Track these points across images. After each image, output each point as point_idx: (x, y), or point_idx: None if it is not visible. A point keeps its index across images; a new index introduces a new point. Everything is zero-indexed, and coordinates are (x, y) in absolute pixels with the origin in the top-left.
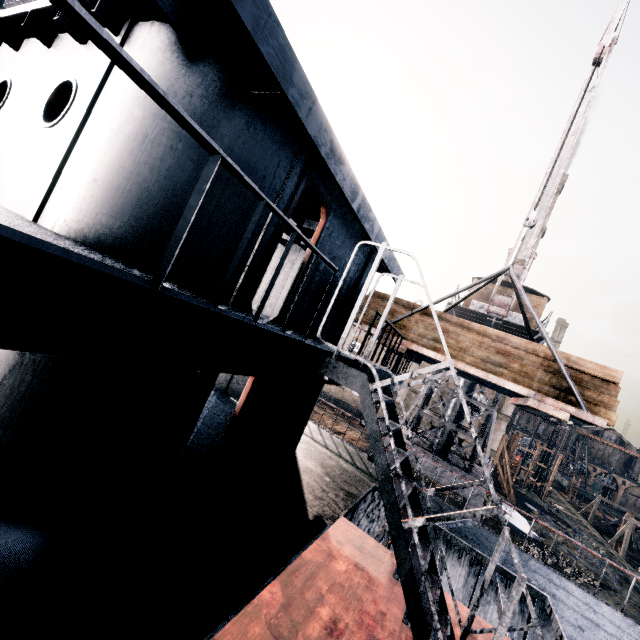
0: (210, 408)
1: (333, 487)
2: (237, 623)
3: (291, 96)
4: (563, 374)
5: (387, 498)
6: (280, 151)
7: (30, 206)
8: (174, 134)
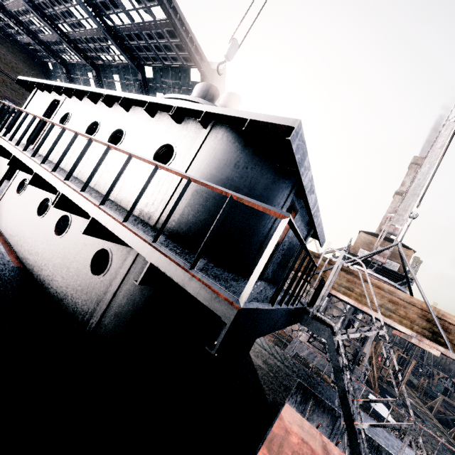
0: None
1: (276, 380)
2: None
3: (301, 171)
4: (435, 323)
5: (345, 408)
6: (284, 191)
7: (151, 217)
8: (236, 188)
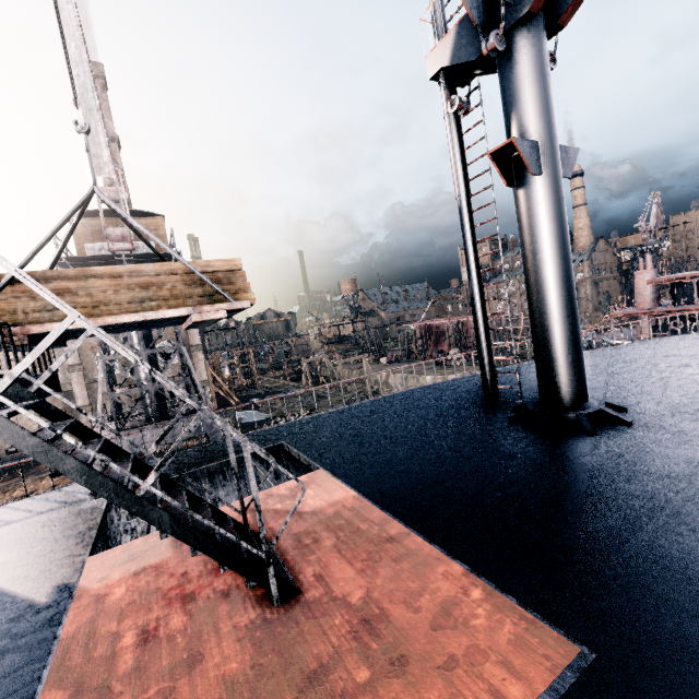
0: None
1: (54, 548)
2: None
3: None
4: (204, 280)
5: (106, 490)
6: None
7: None
8: None
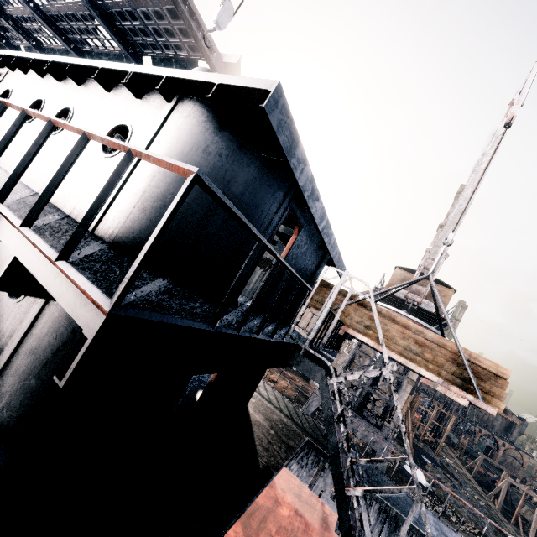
0: None
1: (277, 440)
2: None
3: (292, 163)
4: (465, 367)
5: (335, 470)
6: (275, 193)
7: None
8: None
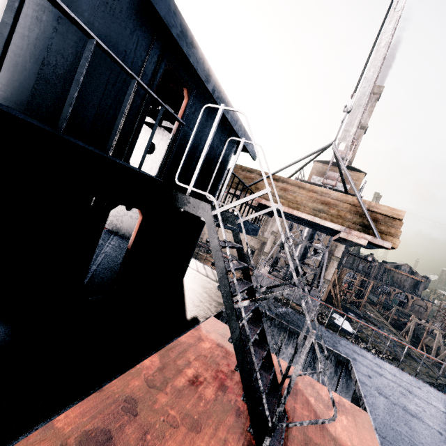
0: (121, 252)
1: (208, 299)
2: (122, 379)
3: None
4: (365, 215)
5: (224, 289)
6: (138, 30)
7: None
8: (38, 6)
